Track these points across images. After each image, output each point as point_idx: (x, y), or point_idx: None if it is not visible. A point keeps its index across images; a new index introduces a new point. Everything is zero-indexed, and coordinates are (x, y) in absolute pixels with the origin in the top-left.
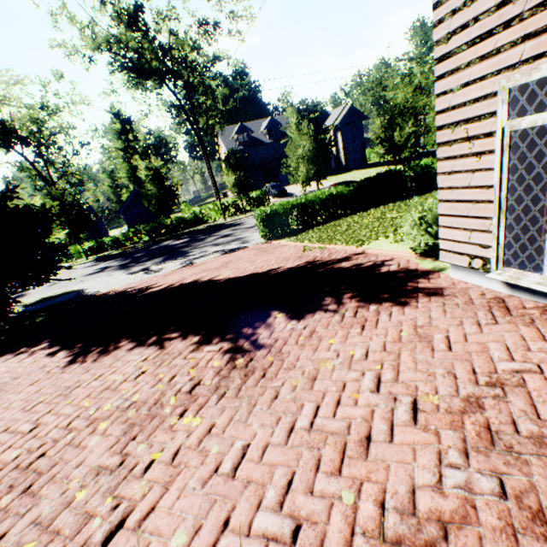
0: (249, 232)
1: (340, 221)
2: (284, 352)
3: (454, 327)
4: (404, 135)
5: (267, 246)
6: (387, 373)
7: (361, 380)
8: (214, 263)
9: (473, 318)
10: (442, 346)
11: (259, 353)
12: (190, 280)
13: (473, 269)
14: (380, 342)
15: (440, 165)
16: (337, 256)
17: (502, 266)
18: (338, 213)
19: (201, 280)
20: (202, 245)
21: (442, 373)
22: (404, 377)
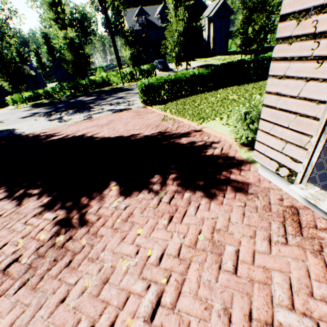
0: (136, 97)
1: (197, 96)
2: (98, 236)
3: (246, 239)
4: (256, 30)
5: (142, 110)
6: (169, 293)
7: (142, 297)
8: (104, 120)
9: (266, 230)
10: (229, 265)
11: (79, 231)
12: (80, 134)
13: (279, 176)
14: (178, 243)
15: (274, 66)
16: (181, 131)
17: (307, 181)
18: (197, 89)
19: (86, 135)
20: (102, 103)
21: (219, 308)
22: (182, 304)
